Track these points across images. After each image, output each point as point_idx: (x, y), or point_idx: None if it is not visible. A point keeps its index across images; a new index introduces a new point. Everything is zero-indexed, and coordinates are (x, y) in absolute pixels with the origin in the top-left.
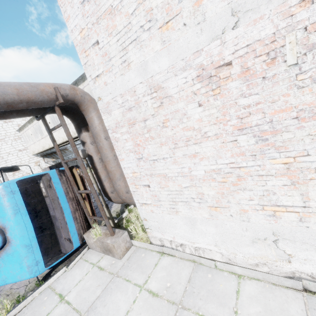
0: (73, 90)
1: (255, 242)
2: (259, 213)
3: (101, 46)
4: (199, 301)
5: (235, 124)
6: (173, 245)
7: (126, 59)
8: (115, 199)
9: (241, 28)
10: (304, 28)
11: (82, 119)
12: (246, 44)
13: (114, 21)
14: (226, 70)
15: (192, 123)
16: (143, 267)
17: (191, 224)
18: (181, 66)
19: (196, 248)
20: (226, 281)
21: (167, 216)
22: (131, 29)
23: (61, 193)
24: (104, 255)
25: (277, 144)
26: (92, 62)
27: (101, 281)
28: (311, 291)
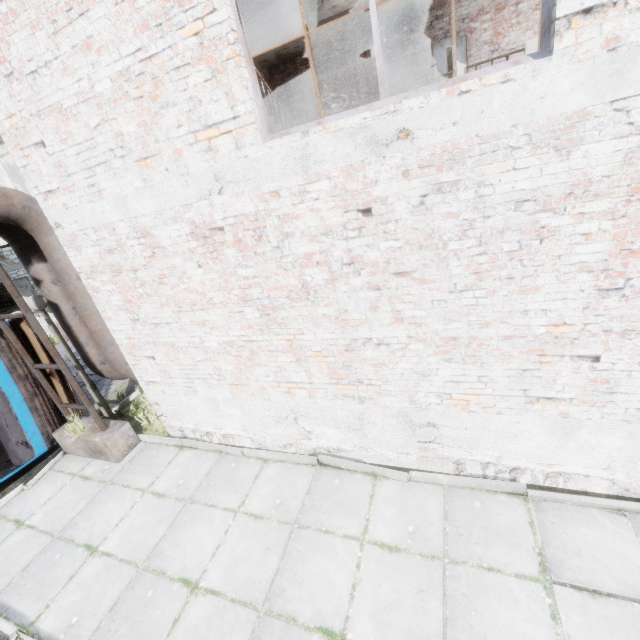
0: (5, 199)
1: (279, 422)
2: (277, 390)
3: (51, 151)
4: (212, 492)
5: (239, 294)
6: (197, 435)
7: (95, 183)
8: (111, 374)
9: (226, 197)
10: (278, 217)
11: (31, 239)
12: (234, 214)
13: (68, 126)
14: (220, 235)
15: (194, 285)
16: (152, 467)
17: (215, 407)
18: (171, 216)
19: (225, 435)
20: (249, 468)
21: (184, 397)
22: (97, 147)
23: (1, 369)
24: (93, 459)
25: (278, 320)
26: (36, 168)
27: (86, 493)
28: (325, 464)
